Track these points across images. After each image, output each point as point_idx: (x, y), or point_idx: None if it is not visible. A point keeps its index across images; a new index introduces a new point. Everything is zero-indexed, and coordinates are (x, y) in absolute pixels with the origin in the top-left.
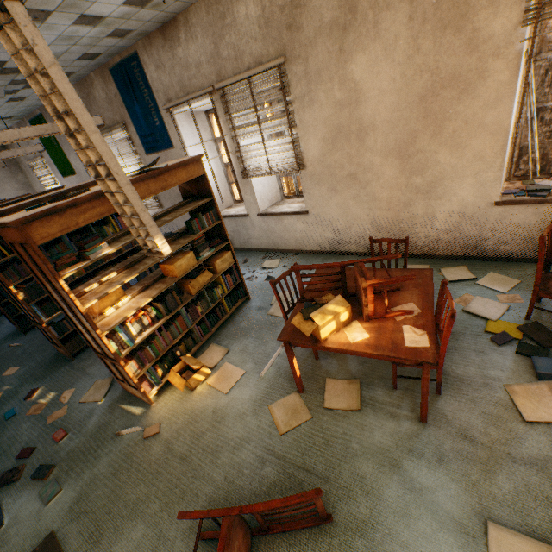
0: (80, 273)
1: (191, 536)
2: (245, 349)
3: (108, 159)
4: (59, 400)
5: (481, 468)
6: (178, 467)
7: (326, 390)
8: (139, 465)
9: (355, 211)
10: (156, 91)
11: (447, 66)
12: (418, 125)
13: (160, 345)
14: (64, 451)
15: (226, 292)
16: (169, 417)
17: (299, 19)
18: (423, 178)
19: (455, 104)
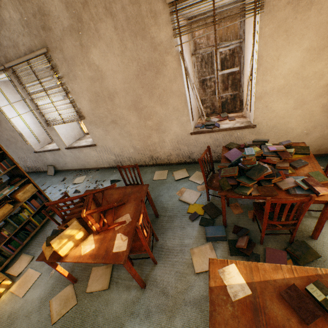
0: None
1: None
2: None
3: None
4: None
5: (168, 315)
6: None
7: (90, 277)
8: None
9: (123, 142)
10: None
11: (144, 58)
12: (140, 91)
13: None
14: None
15: (33, 213)
16: None
17: (48, 23)
18: (152, 121)
19: (155, 80)
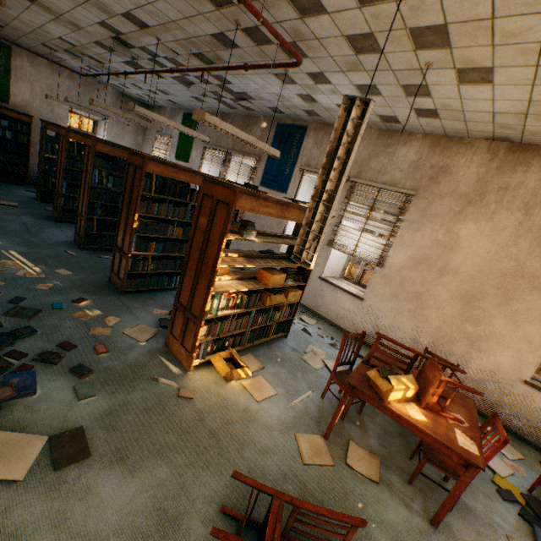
0: (177, 235)
1: (211, 503)
2: (278, 375)
3: (338, 193)
4: (104, 320)
5: None
6: (206, 437)
7: (349, 449)
8: (170, 415)
9: (404, 321)
10: (302, 155)
11: (531, 266)
12: (490, 290)
13: (225, 328)
14: (102, 364)
15: (280, 320)
16: (203, 391)
17: (441, 179)
18: (475, 329)
19: (526, 293)
